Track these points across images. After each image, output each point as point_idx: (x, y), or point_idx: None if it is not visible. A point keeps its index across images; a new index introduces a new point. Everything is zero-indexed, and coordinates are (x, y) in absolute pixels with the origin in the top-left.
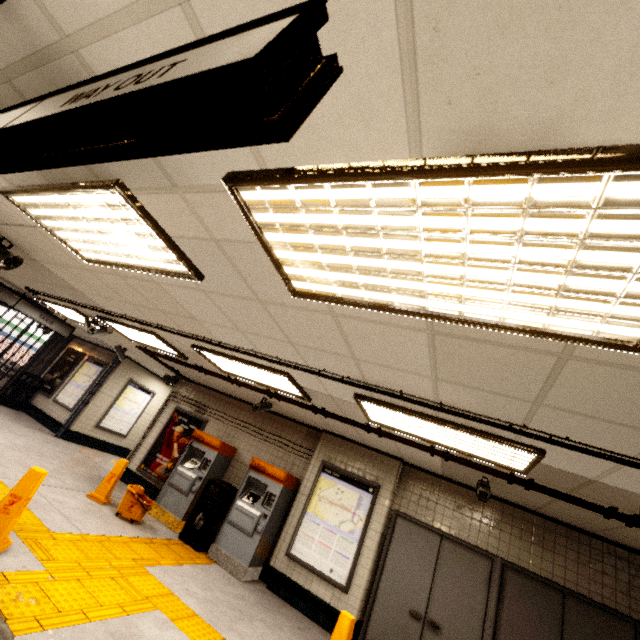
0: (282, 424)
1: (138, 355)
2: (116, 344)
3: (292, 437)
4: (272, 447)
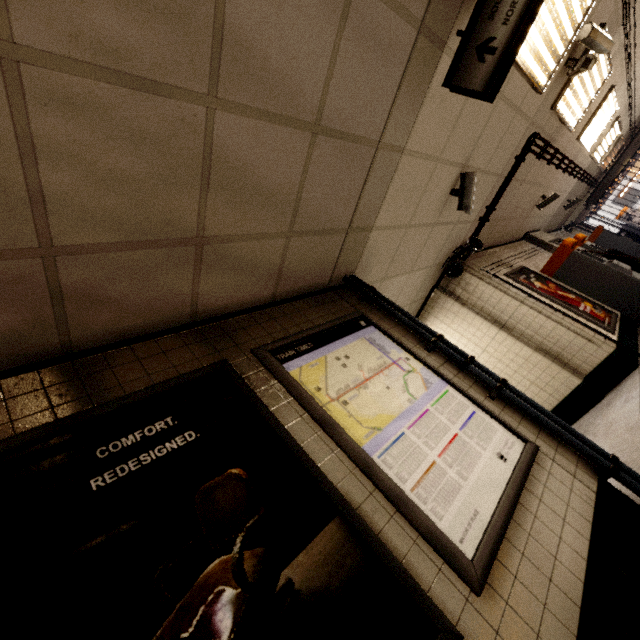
0: (518, 245)
1: (449, 212)
2: (447, 178)
3: (528, 247)
4: (539, 255)
